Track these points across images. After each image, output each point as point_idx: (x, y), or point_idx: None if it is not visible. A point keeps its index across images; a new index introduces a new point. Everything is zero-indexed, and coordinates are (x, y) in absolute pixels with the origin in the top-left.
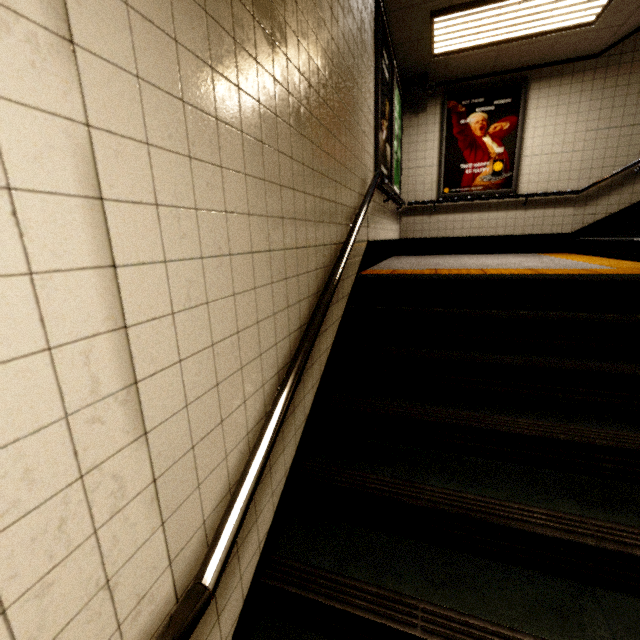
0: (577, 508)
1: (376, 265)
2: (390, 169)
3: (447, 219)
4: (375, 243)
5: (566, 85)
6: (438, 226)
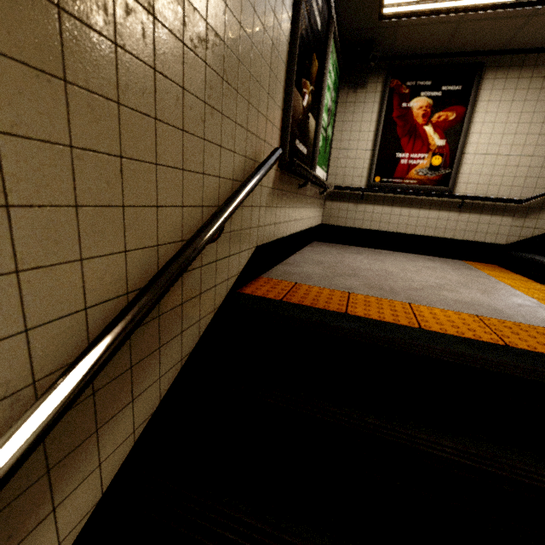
0: None
1: (281, 263)
2: (313, 147)
3: (374, 210)
4: (276, 242)
5: (525, 78)
6: (364, 216)
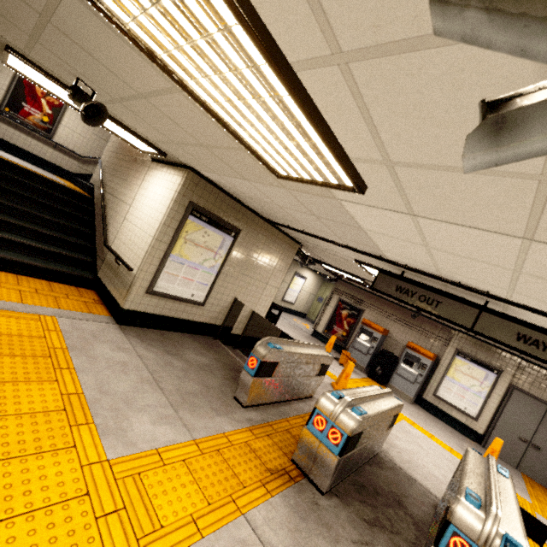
0: (12, 220)
1: None
2: None
3: (2, 126)
4: None
5: None
6: None
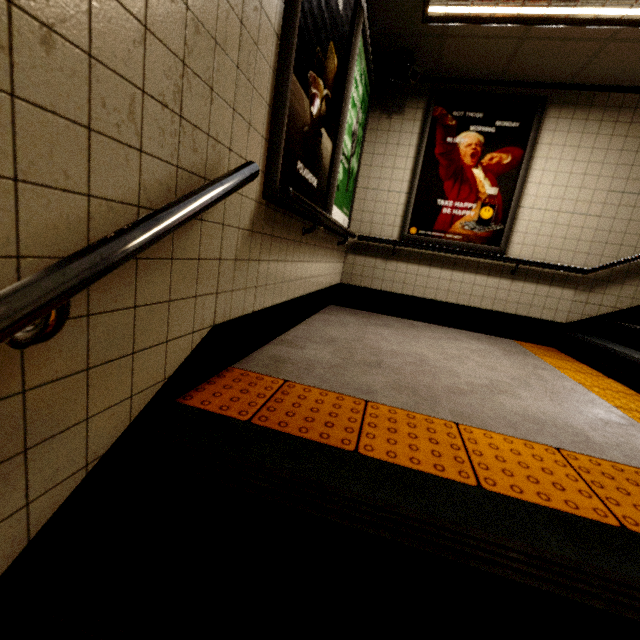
0: None
1: (274, 340)
2: (328, 178)
3: (408, 270)
4: (259, 314)
5: (594, 121)
6: (395, 277)
